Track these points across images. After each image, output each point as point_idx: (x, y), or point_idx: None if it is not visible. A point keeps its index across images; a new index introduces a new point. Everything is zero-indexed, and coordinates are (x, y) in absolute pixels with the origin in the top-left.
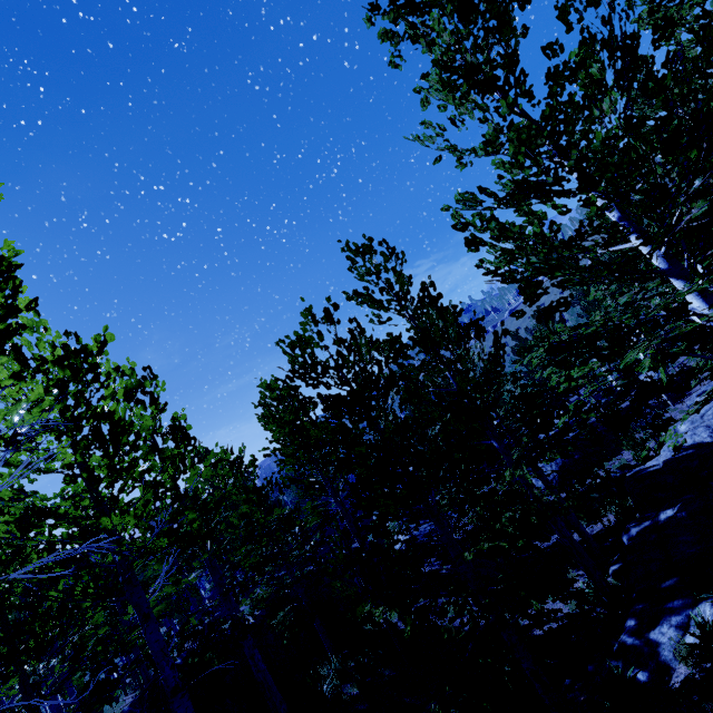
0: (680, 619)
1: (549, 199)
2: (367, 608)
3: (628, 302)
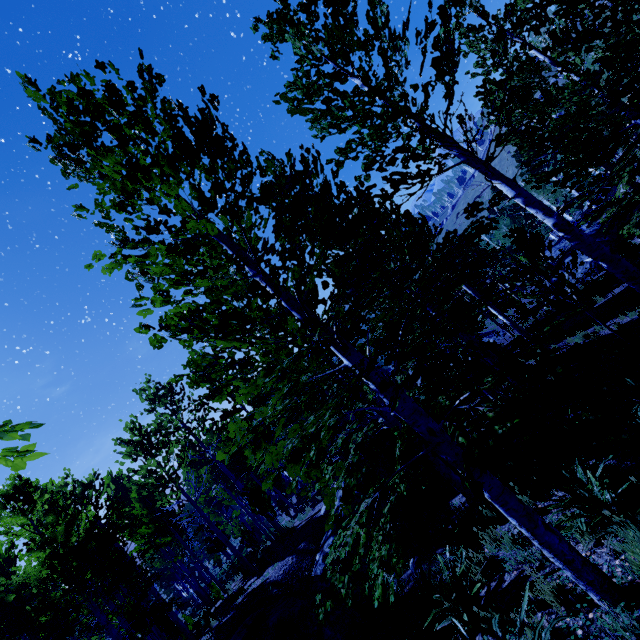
0: None
1: None
2: None
3: None
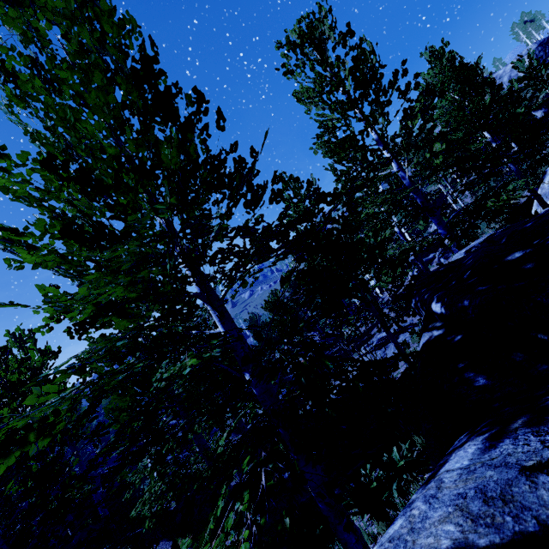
0: None
1: None
2: None
3: None
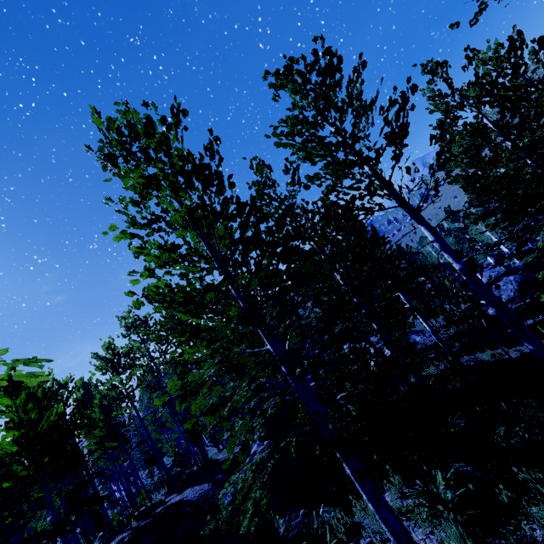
0: None
1: None
2: None
3: None
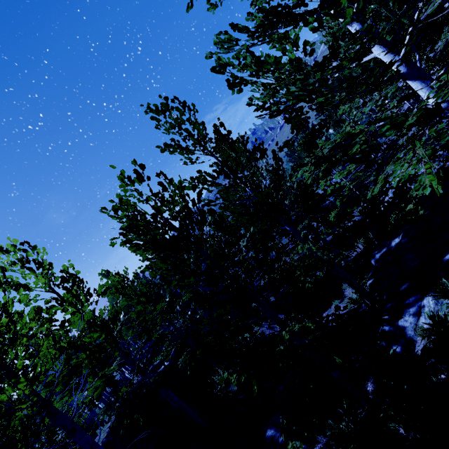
0: (415, 310)
1: (296, 26)
2: (225, 375)
3: (370, 110)
